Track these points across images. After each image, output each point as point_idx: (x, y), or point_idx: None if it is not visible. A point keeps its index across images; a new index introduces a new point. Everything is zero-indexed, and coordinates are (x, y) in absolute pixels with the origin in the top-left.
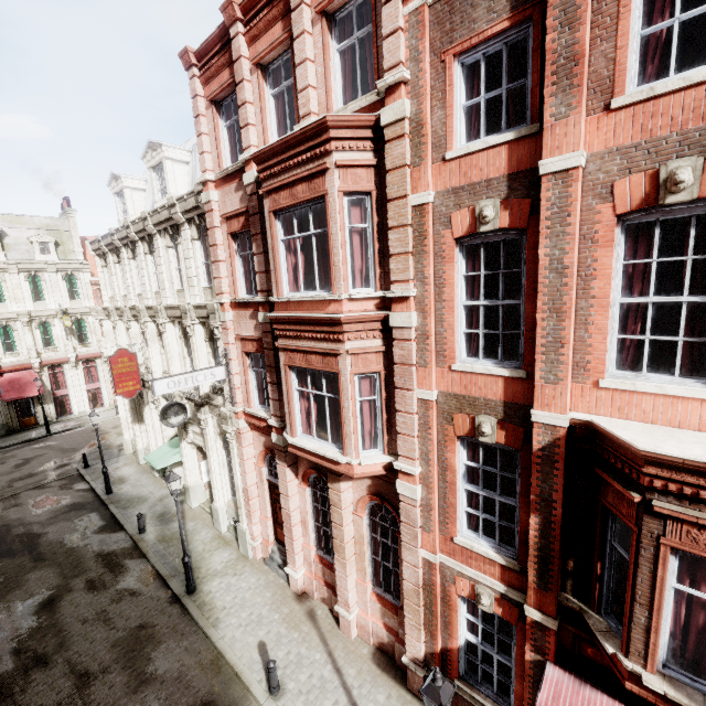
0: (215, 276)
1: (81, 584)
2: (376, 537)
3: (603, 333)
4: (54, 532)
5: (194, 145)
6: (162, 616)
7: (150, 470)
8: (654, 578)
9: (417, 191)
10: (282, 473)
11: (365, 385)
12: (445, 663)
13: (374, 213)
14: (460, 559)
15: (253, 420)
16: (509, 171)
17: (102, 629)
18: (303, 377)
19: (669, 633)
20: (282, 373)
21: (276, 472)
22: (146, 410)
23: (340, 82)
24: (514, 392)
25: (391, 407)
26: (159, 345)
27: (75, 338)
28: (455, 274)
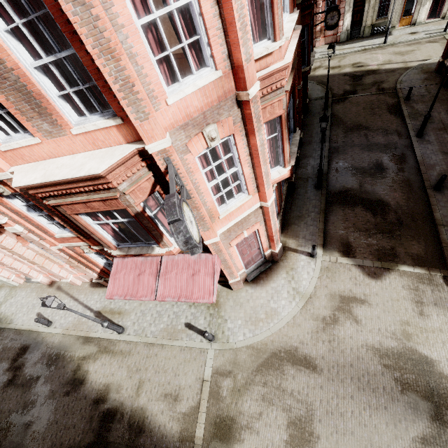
0: None
1: None
2: None
3: None
4: None
5: None
6: None
7: None
8: (83, 225)
9: None
10: None
11: None
12: (106, 273)
13: None
14: (67, 242)
15: None
16: None
17: None
18: None
19: (109, 236)
20: None
21: None
22: None
23: None
24: None
25: None
26: None
27: None
28: None
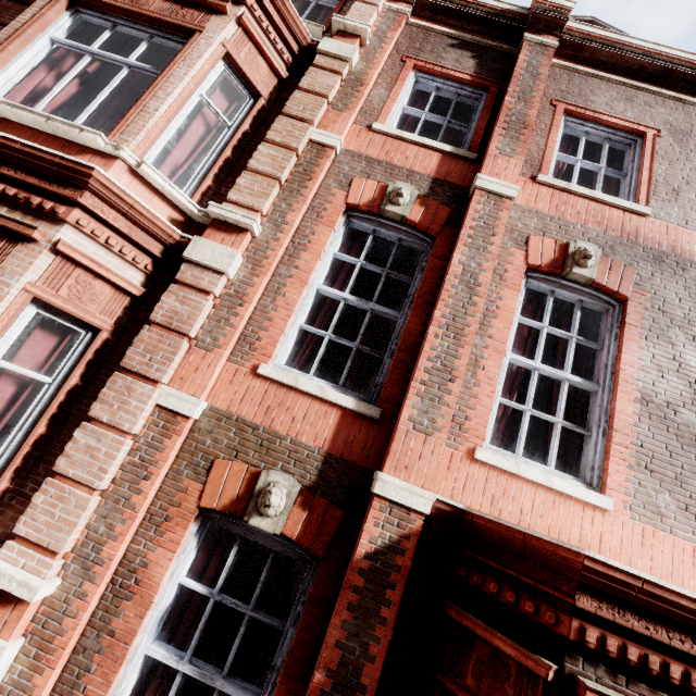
0: None
1: None
2: None
3: (493, 384)
4: None
5: None
6: None
7: None
8: None
9: (325, 130)
10: None
11: (39, 345)
12: None
13: (249, 118)
14: None
15: None
16: (436, 175)
17: None
18: None
19: None
20: None
21: None
22: None
23: None
24: (351, 439)
25: (71, 414)
26: None
27: None
28: (328, 242)
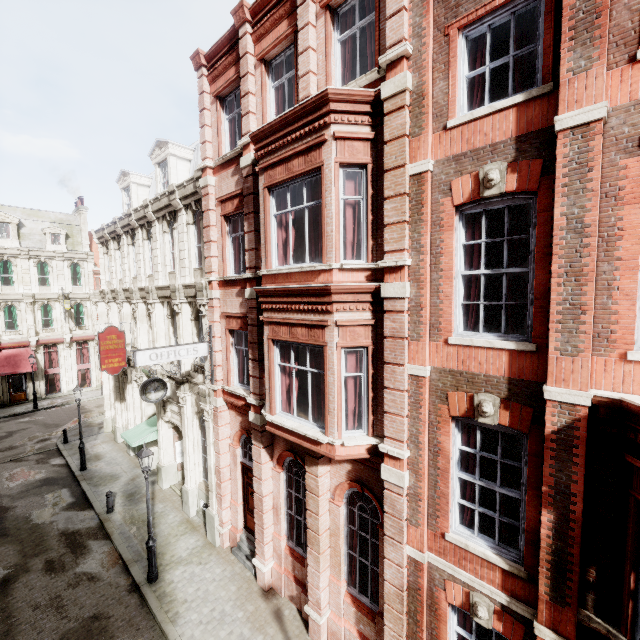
0: (206, 255)
1: (39, 564)
2: (353, 530)
3: (632, 299)
4: (22, 506)
5: (197, 145)
6: (119, 606)
7: (126, 449)
8: None
9: (416, 160)
10: (257, 455)
11: (351, 361)
12: None
13: (369, 185)
14: (452, 560)
15: (231, 399)
16: (517, 133)
17: (52, 617)
18: (286, 353)
19: None
20: (265, 347)
21: (250, 454)
22: (128, 389)
23: (339, 69)
24: (521, 367)
25: (377, 385)
26: (147, 325)
27: (72, 320)
28: (453, 242)
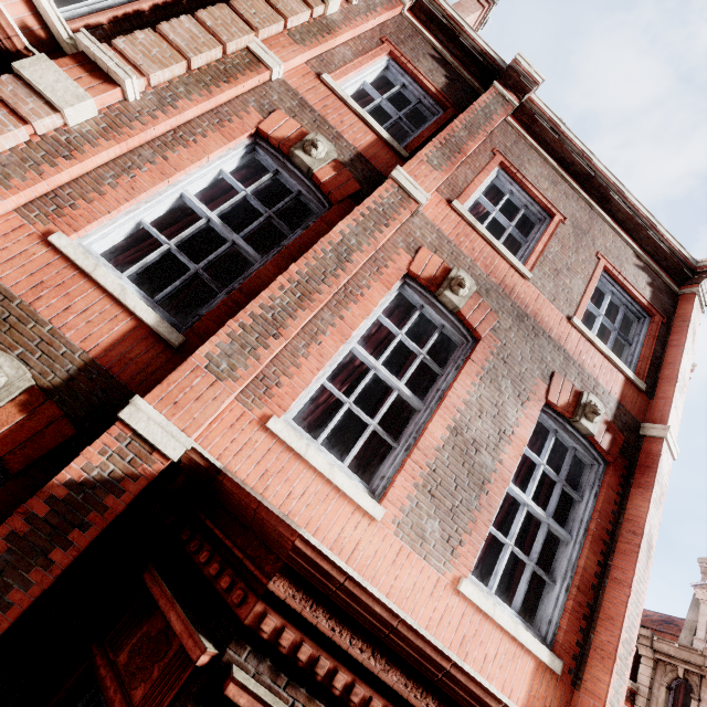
0: None
1: None
2: None
3: (322, 362)
4: None
5: None
6: None
7: None
8: None
9: (270, 49)
10: None
11: None
12: None
13: None
14: None
15: None
16: (362, 151)
17: None
18: None
19: None
20: None
21: None
22: None
23: None
24: (131, 356)
25: None
26: None
27: None
28: (217, 152)
